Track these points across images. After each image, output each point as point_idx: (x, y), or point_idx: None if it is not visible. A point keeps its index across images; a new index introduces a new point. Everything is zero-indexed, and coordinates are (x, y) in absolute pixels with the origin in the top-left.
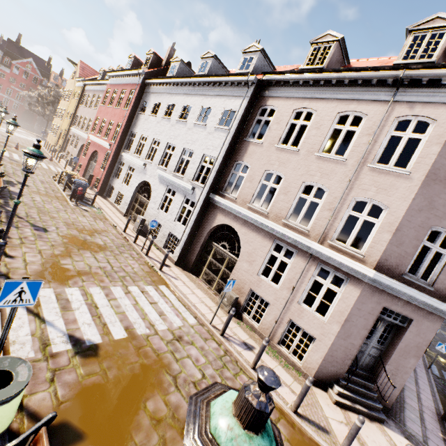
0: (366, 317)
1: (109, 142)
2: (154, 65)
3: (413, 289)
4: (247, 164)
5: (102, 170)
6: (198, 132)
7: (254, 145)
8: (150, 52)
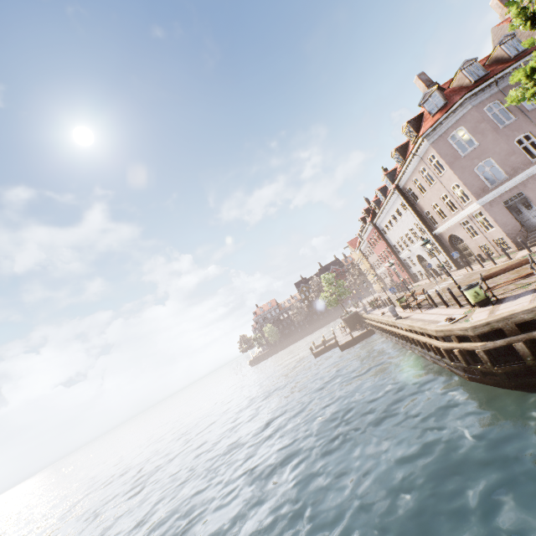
0: (500, 213)
1: (391, 259)
2: (368, 213)
3: (497, 189)
4: (426, 211)
5: (403, 272)
6: (404, 219)
7: (419, 204)
8: (362, 212)
